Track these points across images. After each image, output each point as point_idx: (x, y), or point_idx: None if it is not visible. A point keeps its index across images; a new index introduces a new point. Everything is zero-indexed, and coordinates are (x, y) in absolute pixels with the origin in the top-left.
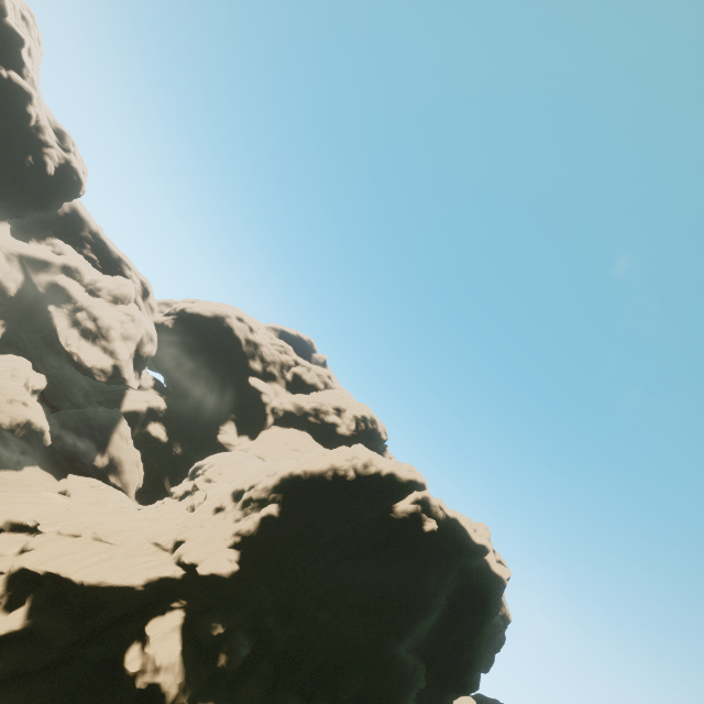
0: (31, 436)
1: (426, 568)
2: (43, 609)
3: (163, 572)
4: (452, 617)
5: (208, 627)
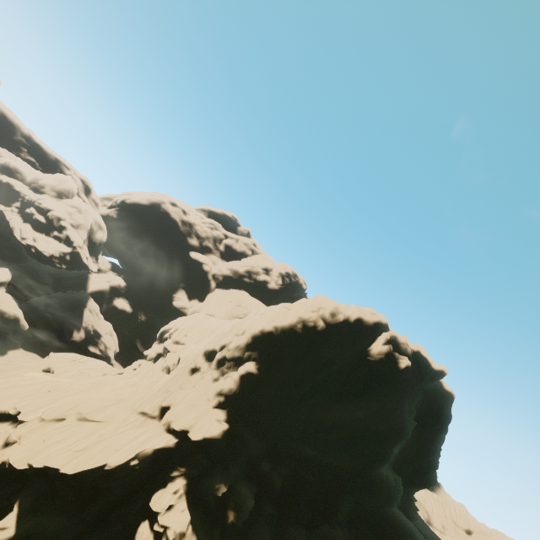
0: (6, 324)
1: (402, 400)
2: (35, 510)
3: (156, 445)
4: (415, 432)
5: (211, 490)
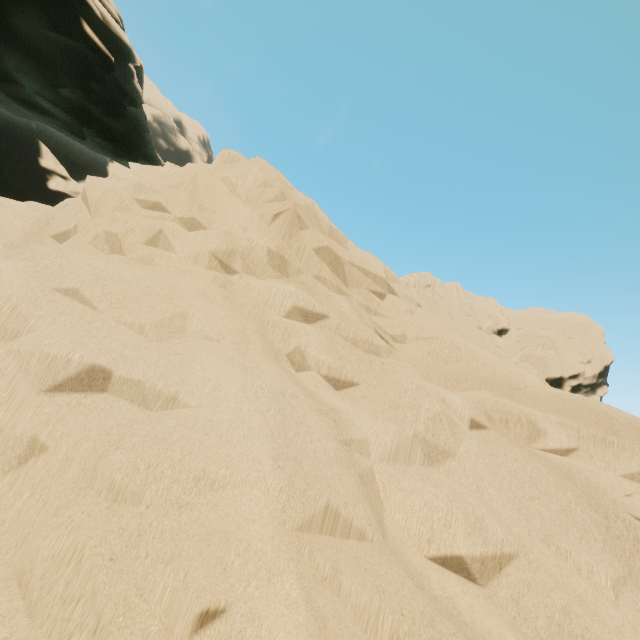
0: None
1: None
2: None
3: None
4: None
5: None
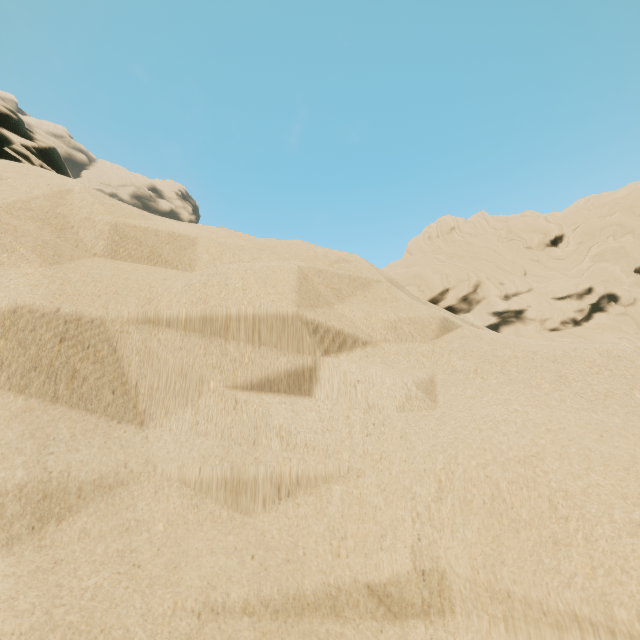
0: None
1: None
2: None
3: None
4: None
5: None
